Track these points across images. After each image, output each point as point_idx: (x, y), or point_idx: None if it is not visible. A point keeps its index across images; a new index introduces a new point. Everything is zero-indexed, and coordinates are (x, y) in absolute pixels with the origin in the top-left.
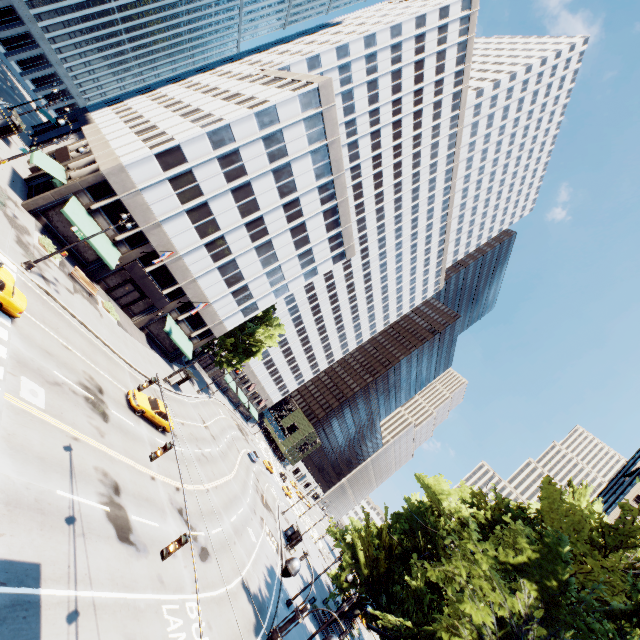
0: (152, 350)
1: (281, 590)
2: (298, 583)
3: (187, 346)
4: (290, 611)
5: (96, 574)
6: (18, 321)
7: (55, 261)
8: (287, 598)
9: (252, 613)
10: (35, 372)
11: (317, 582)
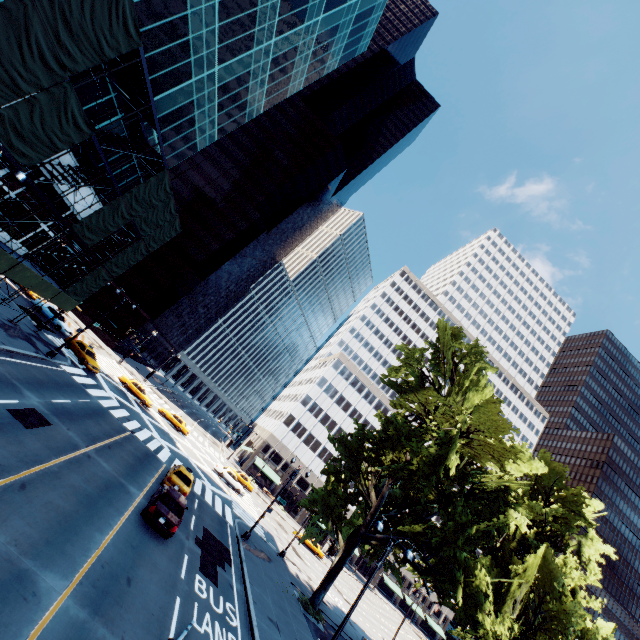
0: None
1: None
2: None
3: None
4: None
5: (289, 551)
6: (252, 496)
7: (256, 486)
8: None
9: None
10: (260, 508)
11: None
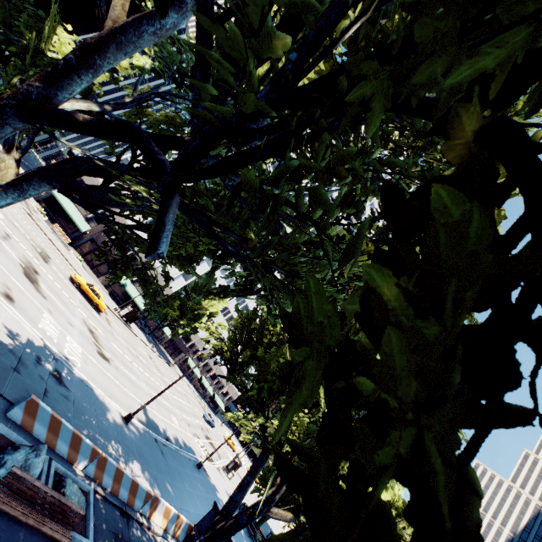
0: (112, 299)
1: (195, 459)
2: (229, 491)
3: (140, 301)
4: (201, 473)
5: None
6: None
7: (43, 217)
8: (202, 469)
9: (143, 417)
10: (2, 211)
11: (267, 529)
